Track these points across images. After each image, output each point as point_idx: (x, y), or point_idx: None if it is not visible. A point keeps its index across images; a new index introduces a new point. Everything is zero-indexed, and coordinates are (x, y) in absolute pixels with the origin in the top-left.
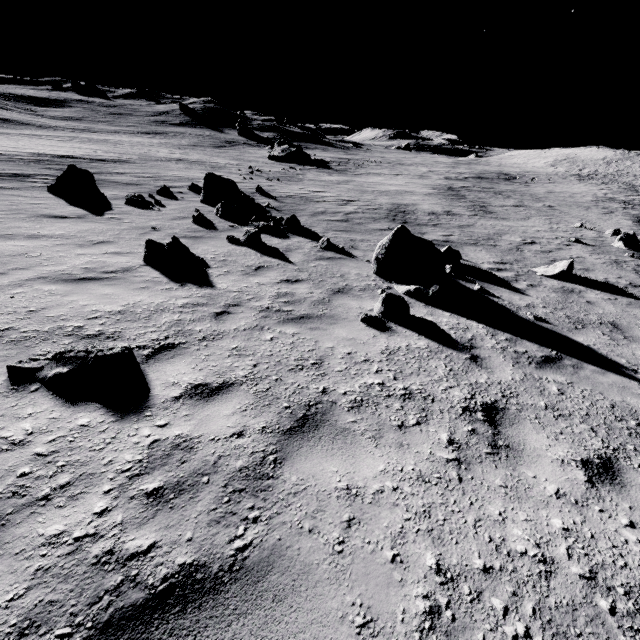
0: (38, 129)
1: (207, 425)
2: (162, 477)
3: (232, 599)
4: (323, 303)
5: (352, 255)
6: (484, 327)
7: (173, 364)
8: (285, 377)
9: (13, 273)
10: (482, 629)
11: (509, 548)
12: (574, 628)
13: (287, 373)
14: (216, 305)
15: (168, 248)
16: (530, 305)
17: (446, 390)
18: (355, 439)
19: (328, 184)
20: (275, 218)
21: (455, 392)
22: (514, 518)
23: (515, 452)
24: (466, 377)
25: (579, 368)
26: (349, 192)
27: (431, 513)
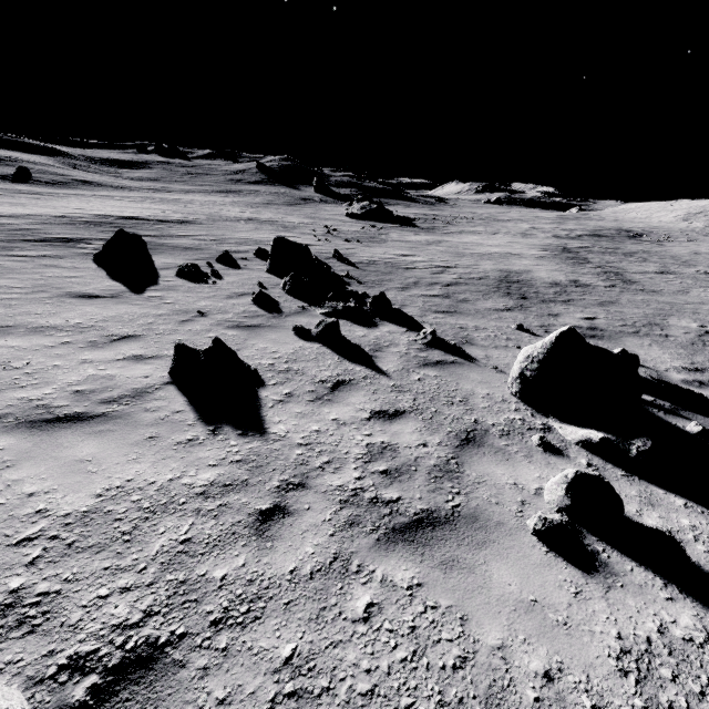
0: (115, 190)
1: None
2: None
3: None
4: (449, 474)
5: (469, 356)
6: None
7: None
8: None
9: None
10: None
11: None
12: None
13: None
14: (263, 487)
15: (204, 358)
16: None
17: None
18: None
19: (416, 245)
20: (356, 293)
21: None
22: None
23: None
24: None
25: None
26: (443, 255)
27: None
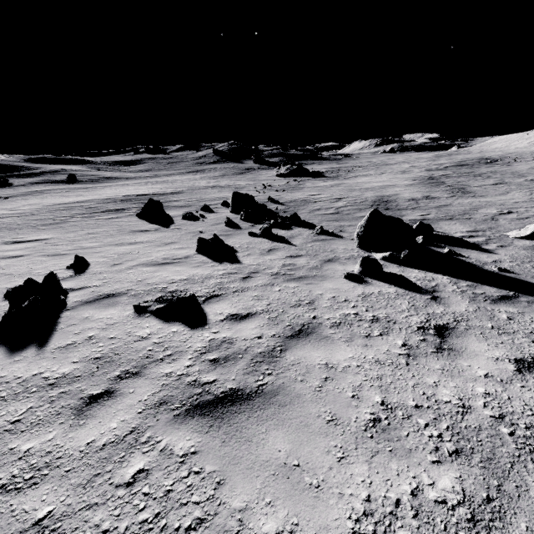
0: (126, 180)
1: (240, 333)
2: (217, 354)
3: (257, 403)
4: (316, 268)
5: (340, 236)
6: (448, 278)
7: (219, 304)
8: (288, 310)
9: (126, 263)
10: (407, 430)
11: (437, 399)
12: (476, 438)
13: (289, 308)
14: (243, 273)
15: (211, 241)
16: (497, 261)
17: (406, 317)
18: (333, 341)
19: (323, 188)
20: (282, 217)
21: (413, 318)
22: (445, 385)
23: (456, 352)
24: (425, 309)
25: (533, 303)
26: (340, 192)
27: (382, 378)
